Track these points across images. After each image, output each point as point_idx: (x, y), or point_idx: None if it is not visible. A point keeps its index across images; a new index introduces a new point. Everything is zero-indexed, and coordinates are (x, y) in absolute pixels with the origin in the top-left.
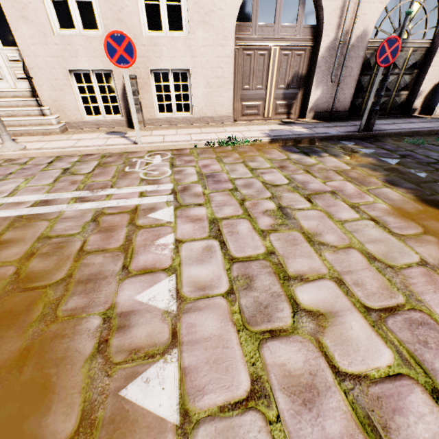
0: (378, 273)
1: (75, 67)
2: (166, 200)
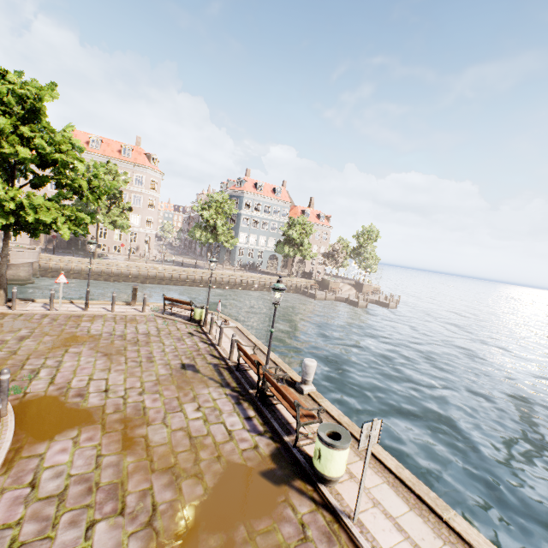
0: None
1: None
2: None
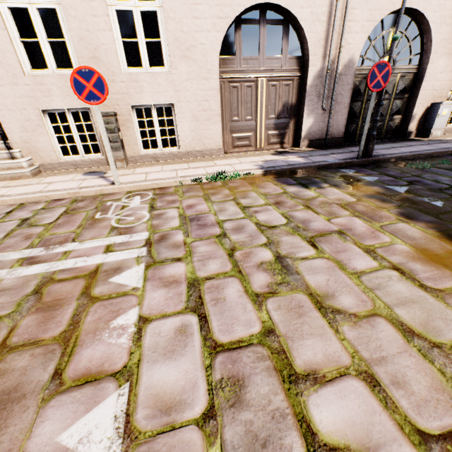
0: (423, 359)
1: (48, 107)
2: (137, 255)
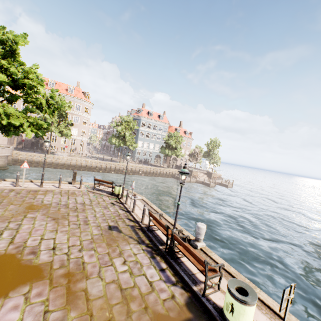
0: None
1: None
2: None
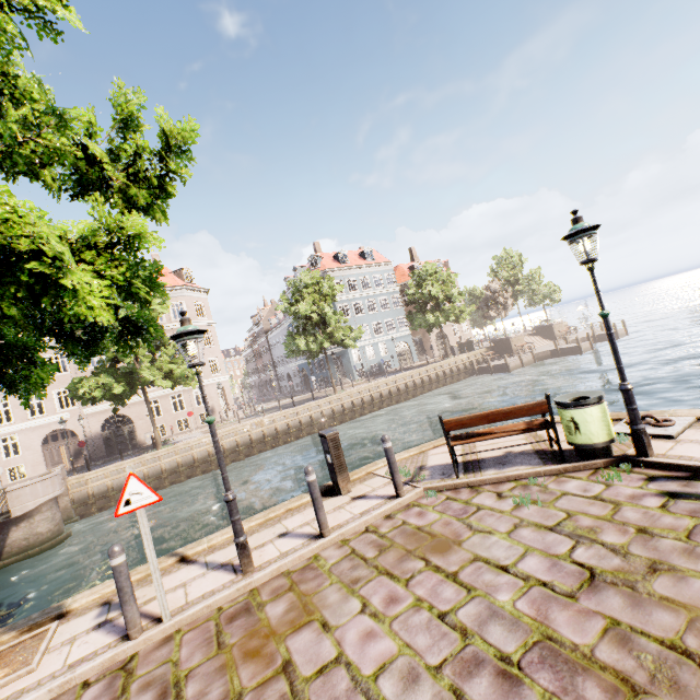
0: None
1: None
2: None
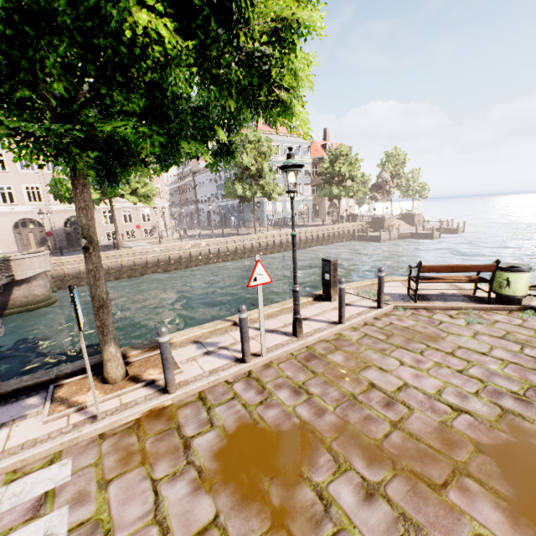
0: None
1: None
2: None
